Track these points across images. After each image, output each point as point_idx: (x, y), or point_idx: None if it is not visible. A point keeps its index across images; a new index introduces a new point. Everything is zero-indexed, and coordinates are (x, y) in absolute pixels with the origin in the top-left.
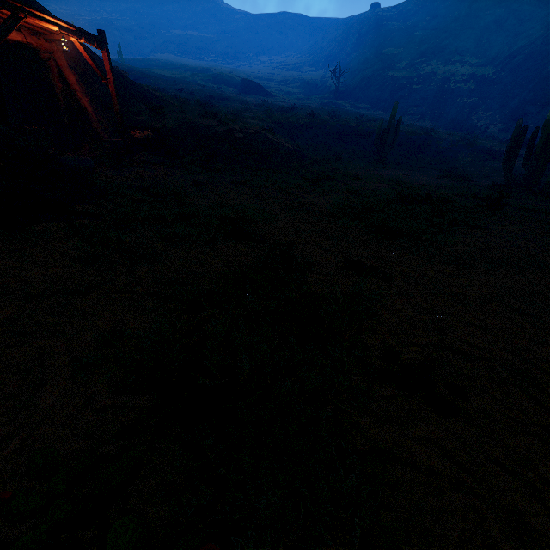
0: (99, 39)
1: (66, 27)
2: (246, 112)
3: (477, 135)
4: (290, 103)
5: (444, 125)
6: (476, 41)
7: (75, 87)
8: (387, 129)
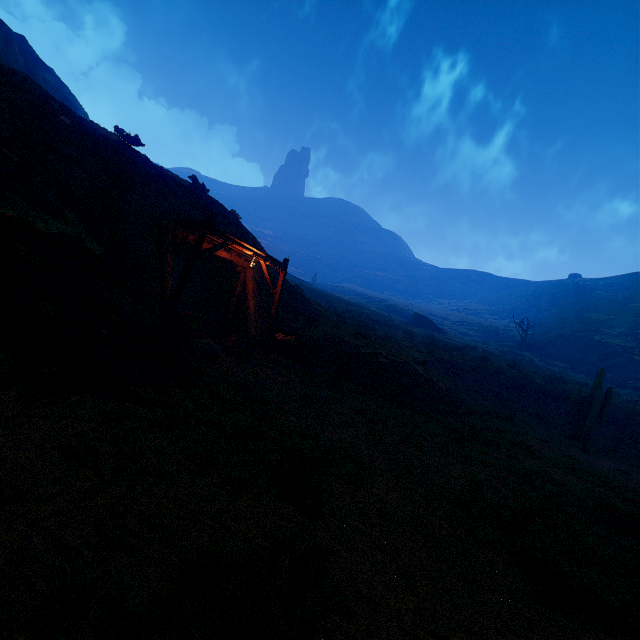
0: (282, 264)
1: (259, 254)
2: (406, 340)
3: None
4: (462, 343)
5: None
6: None
7: (249, 292)
8: (588, 398)
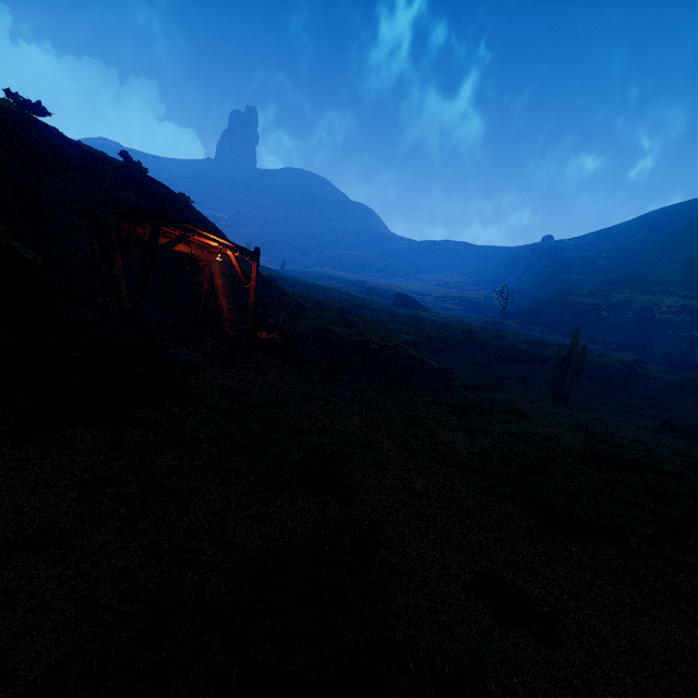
0: (253, 254)
1: (226, 244)
2: (392, 323)
3: None
4: (447, 318)
5: (654, 360)
6: (681, 273)
7: (219, 289)
8: (567, 357)
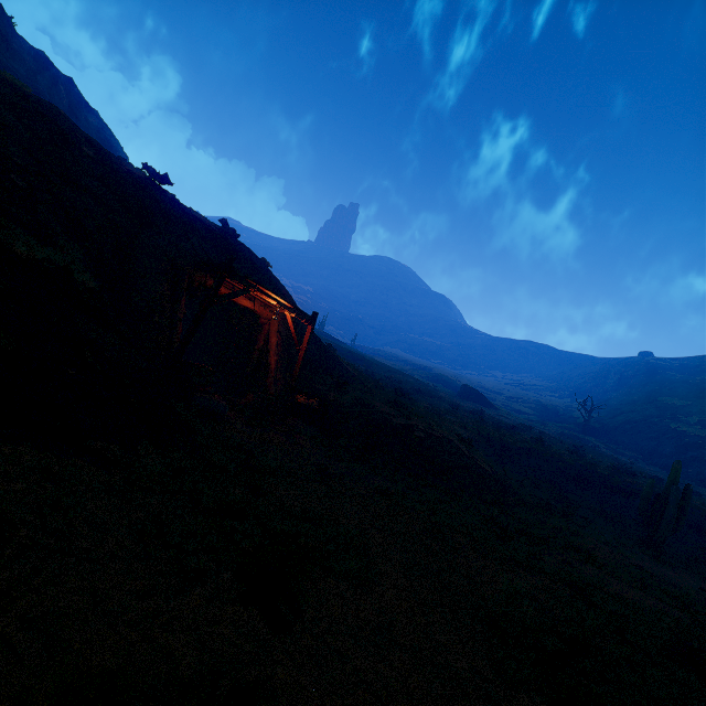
0: (309, 317)
1: (284, 304)
2: (450, 414)
3: None
4: (516, 421)
5: None
6: None
7: (272, 346)
8: (662, 495)
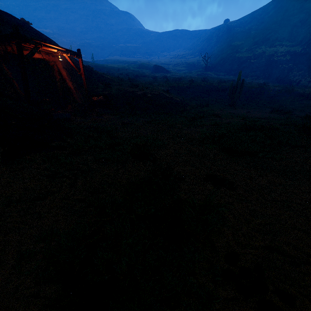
0: (77, 53)
1: (61, 49)
2: (155, 82)
3: (294, 85)
4: (180, 75)
5: (272, 81)
6: (289, 33)
7: (65, 77)
8: (235, 86)
